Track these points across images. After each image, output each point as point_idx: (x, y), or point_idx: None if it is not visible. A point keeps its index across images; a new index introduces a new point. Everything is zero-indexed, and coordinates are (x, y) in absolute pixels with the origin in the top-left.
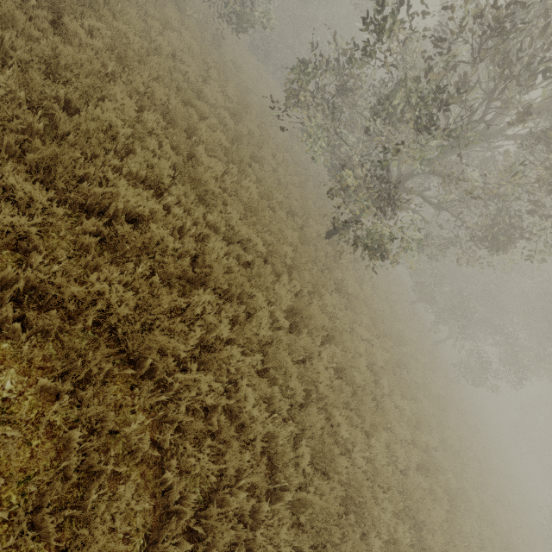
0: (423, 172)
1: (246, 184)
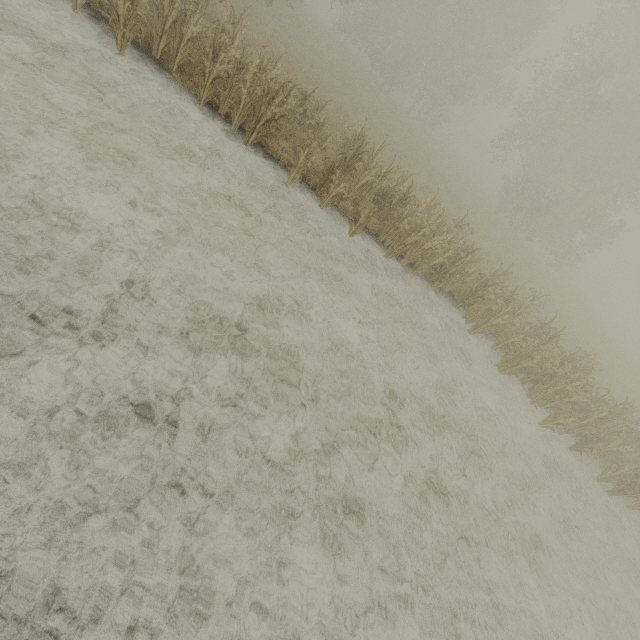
0: None
1: None
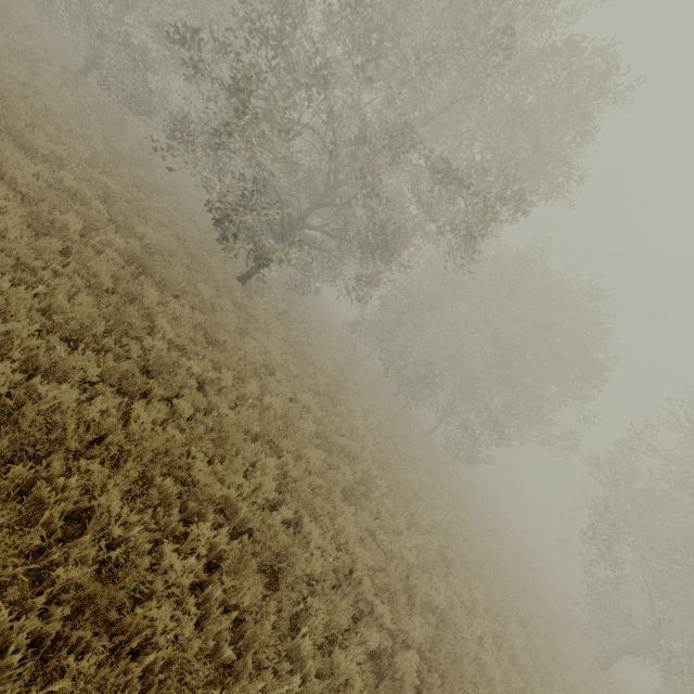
0: (317, 207)
1: (102, 179)
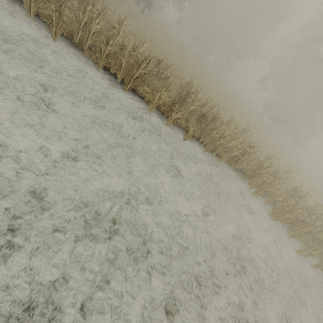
0: None
1: None
